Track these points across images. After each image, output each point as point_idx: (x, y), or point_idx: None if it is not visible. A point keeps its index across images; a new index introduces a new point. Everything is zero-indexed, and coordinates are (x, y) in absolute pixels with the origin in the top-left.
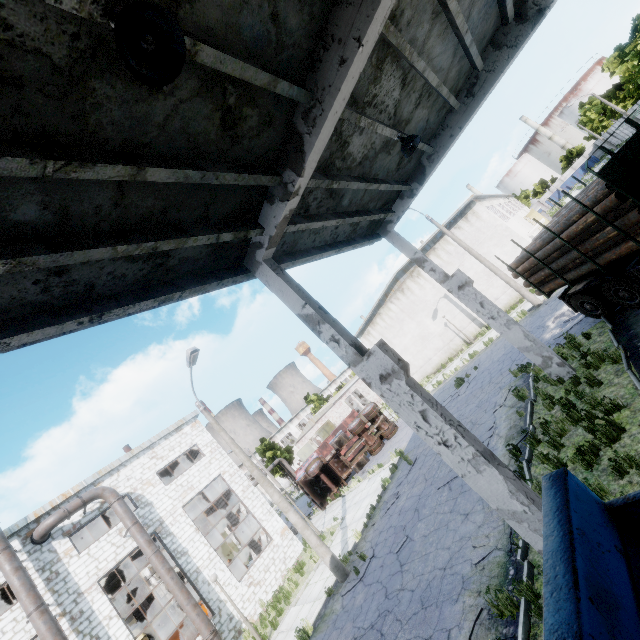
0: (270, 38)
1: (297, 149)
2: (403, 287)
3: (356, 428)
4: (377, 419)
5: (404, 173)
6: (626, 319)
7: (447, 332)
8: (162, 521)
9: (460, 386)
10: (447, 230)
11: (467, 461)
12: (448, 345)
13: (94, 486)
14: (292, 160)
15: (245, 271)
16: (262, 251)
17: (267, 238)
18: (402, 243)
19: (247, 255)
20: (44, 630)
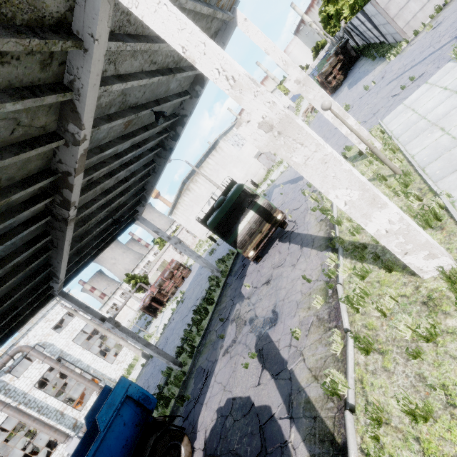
0: (27, 272)
1: (55, 274)
2: (189, 188)
3: (167, 277)
4: (179, 269)
5: (135, 201)
6: None
7: None
8: (62, 350)
9: (212, 254)
10: (198, 170)
11: (142, 346)
12: None
13: (15, 346)
14: (54, 276)
15: (53, 296)
16: (56, 292)
17: (56, 290)
18: (146, 224)
19: (51, 291)
20: (12, 413)
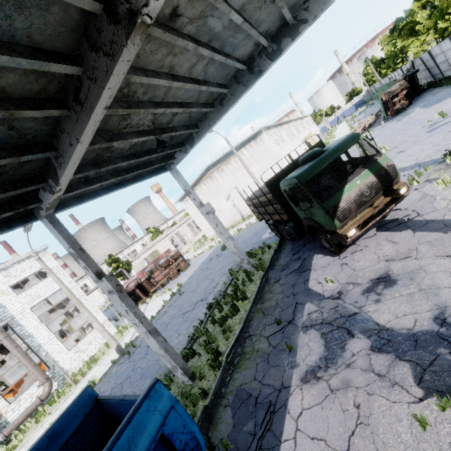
0: (12, 135)
1: (54, 172)
2: (212, 176)
3: (163, 264)
4: (178, 259)
5: (179, 139)
6: (284, 245)
7: (233, 210)
8: (13, 317)
9: (224, 250)
10: (236, 152)
11: (144, 333)
12: (233, 218)
13: None
14: (52, 176)
15: (35, 218)
16: (43, 212)
17: (45, 207)
18: (179, 178)
19: (35, 210)
20: None
